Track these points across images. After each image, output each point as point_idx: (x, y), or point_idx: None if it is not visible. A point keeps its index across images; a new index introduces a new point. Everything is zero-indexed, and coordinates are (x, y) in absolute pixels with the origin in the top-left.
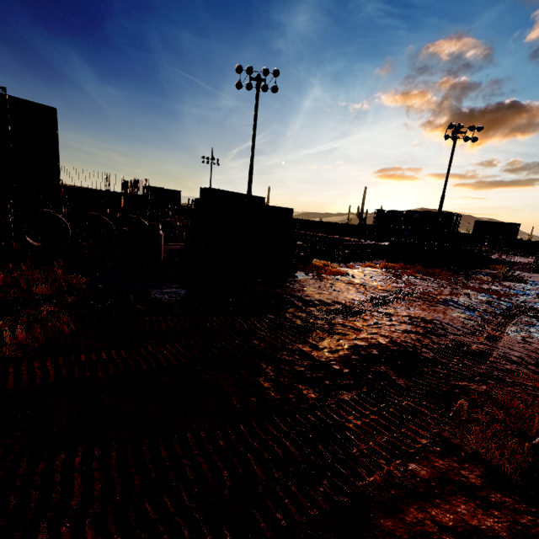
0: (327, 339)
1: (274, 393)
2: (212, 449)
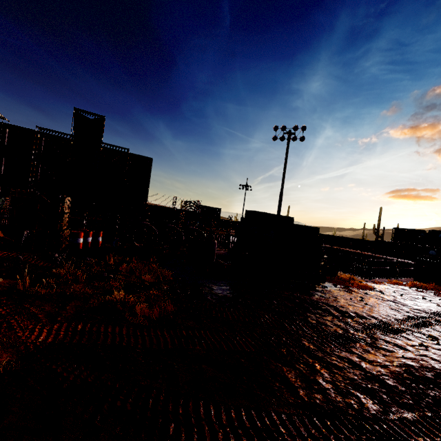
0: (372, 352)
1: (335, 395)
2: (295, 432)
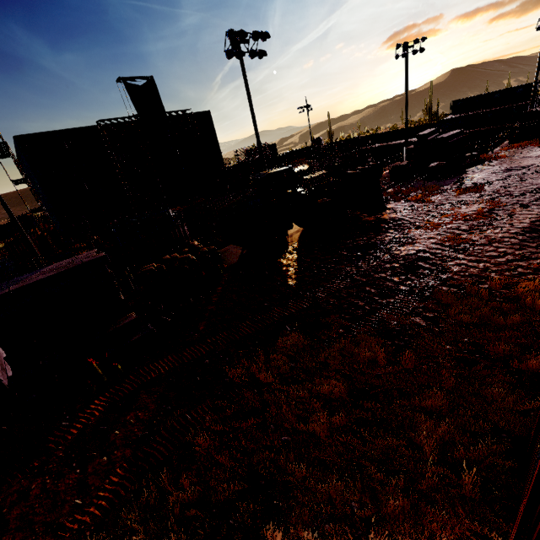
0: None
1: None
2: None
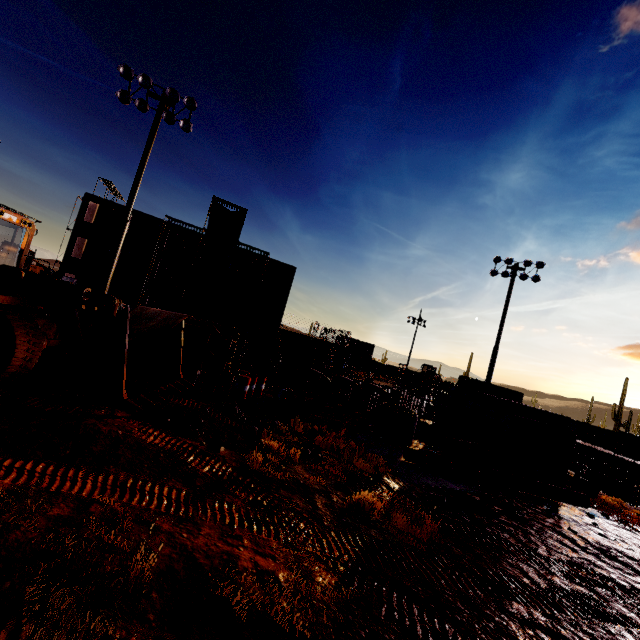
0: None
1: None
2: None
